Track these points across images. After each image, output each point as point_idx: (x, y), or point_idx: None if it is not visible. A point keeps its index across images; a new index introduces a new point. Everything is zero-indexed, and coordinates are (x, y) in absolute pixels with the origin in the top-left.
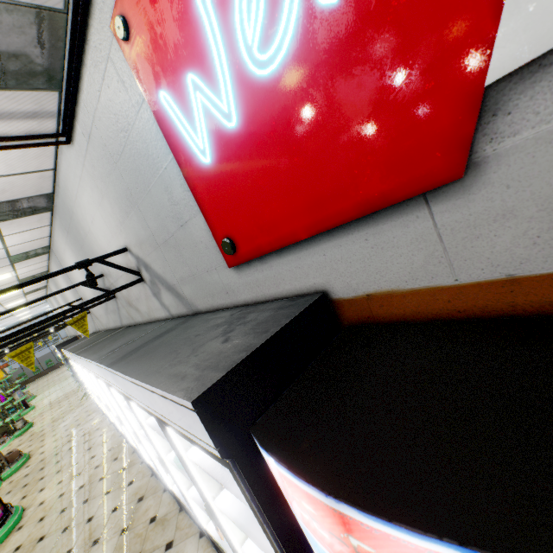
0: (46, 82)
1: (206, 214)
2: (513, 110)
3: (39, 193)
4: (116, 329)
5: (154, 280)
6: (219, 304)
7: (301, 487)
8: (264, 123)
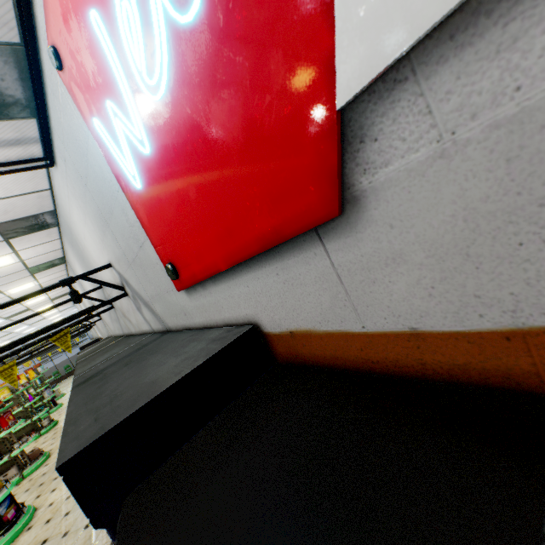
0: (21, 111)
1: (151, 238)
2: (379, 135)
3: (41, 212)
4: (119, 337)
5: (134, 295)
6: (182, 324)
7: None
8: (169, 151)
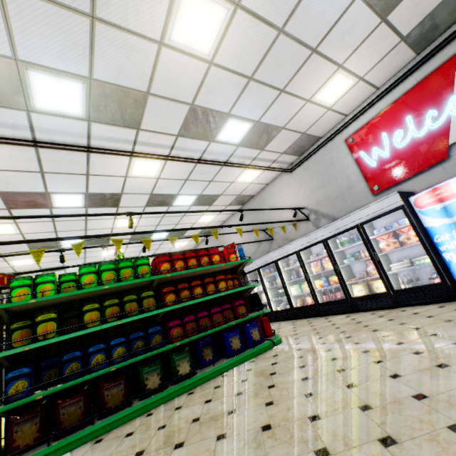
0: (300, 154)
1: (368, 181)
2: (454, 148)
3: (252, 194)
4: None
5: (318, 217)
6: None
7: (425, 192)
8: (398, 155)
